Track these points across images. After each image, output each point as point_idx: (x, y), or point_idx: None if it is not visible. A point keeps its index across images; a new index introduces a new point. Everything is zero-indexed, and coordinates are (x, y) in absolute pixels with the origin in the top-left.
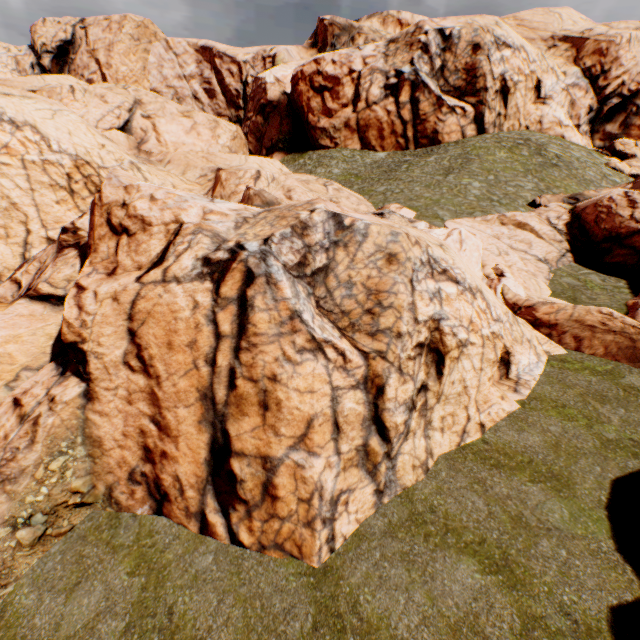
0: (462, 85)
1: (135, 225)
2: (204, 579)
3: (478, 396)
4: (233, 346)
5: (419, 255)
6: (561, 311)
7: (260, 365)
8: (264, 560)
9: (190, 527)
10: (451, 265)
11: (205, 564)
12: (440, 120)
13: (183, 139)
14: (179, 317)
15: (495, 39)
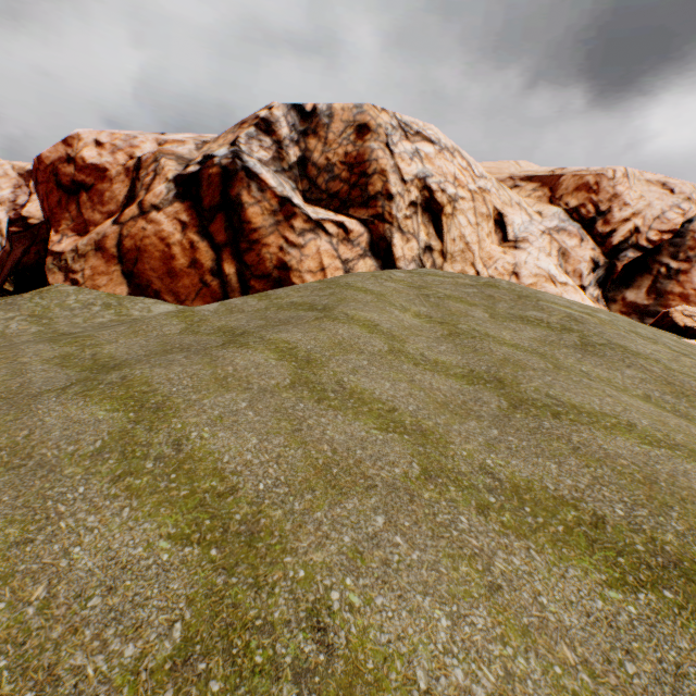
0: (343, 188)
1: None
2: None
3: None
4: None
5: None
6: None
7: None
8: None
9: None
10: None
11: None
12: (292, 243)
13: None
14: None
15: (400, 123)
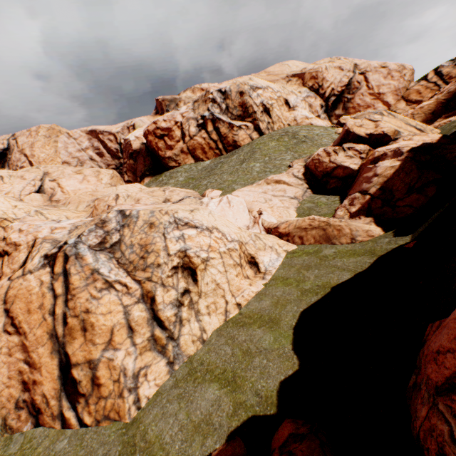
0: (241, 113)
1: (11, 248)
2: (59, 455)
3: (232, 287)
4: (64, 300)
5: (168, 219)
6: (291, 224)
7: (79, 306)
8: (99, 430)
9: (56, 426)
10: (191, 219)
11: (62, 446)
12: (235, 134)
13: (79, 187)
14: (33, 293)
15: (250, 87)
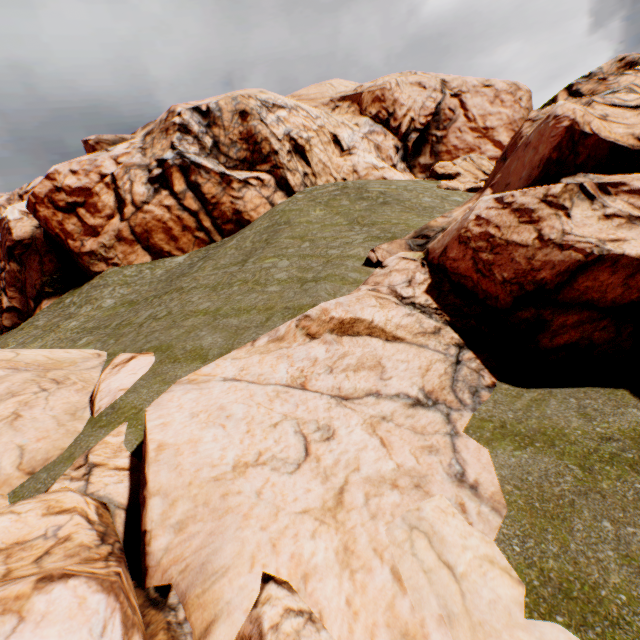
0: (247, 155)
1: None
2: None
3: None
4: None
5: None
6: None
7: None
8: None
9: None
10: None
11: None
12: (237, 197)
13: None
14: None
15: (262, 103)
